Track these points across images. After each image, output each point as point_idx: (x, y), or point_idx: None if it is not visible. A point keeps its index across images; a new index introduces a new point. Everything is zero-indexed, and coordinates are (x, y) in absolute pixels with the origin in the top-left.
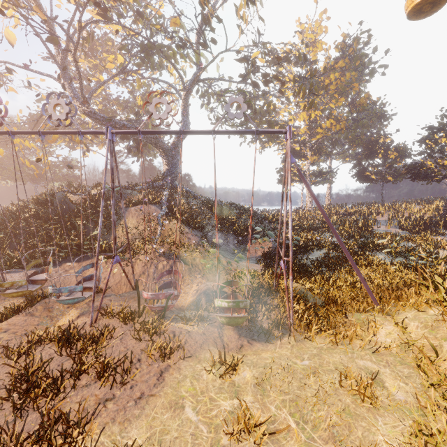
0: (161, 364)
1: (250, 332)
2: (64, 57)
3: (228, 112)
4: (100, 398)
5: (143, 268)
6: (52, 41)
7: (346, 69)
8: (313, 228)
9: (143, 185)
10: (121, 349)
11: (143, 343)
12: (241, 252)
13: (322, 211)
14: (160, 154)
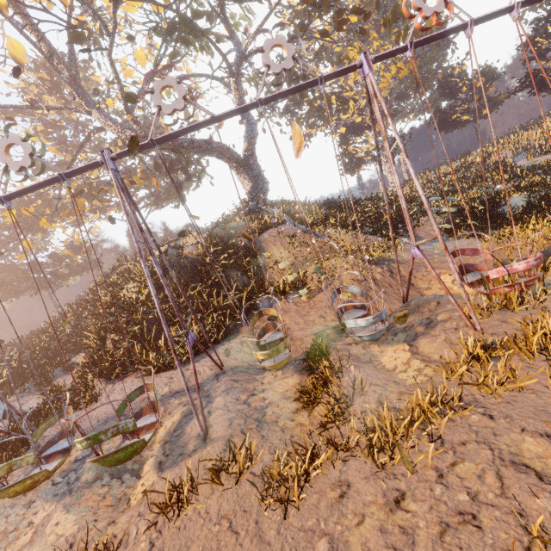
0: None
1: None
2: (75, 75)
3: None
4: None
5: (361, 286)
6: (78, 40)
7: None
8: (452, 190)
9: (241, 213)
10: None
11: None
12: None
13: None
14: (238, 169)
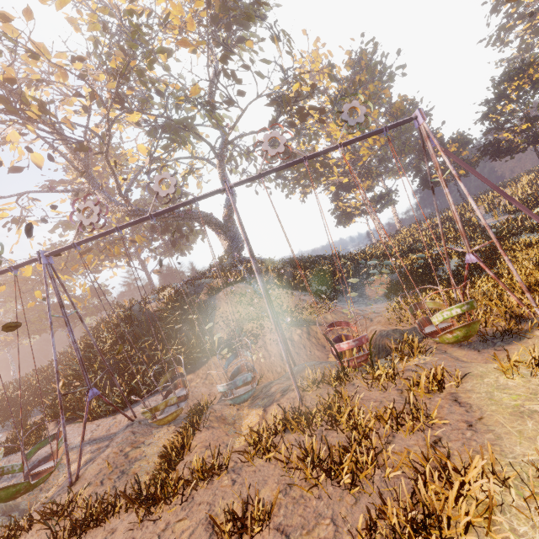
0: (441, 395)
1: (485, 342)
2: (87, 166)
3: (347, 120)
4: (425, 444)
5: (278, 346)
6: (82, 149)
7: (367, 81)
8: (415, 248)
9: (212, 270)
10: (372, 404)
11: (391, 390)
12: (360, 298)
13: (490, 183)
14: (216, 232)
